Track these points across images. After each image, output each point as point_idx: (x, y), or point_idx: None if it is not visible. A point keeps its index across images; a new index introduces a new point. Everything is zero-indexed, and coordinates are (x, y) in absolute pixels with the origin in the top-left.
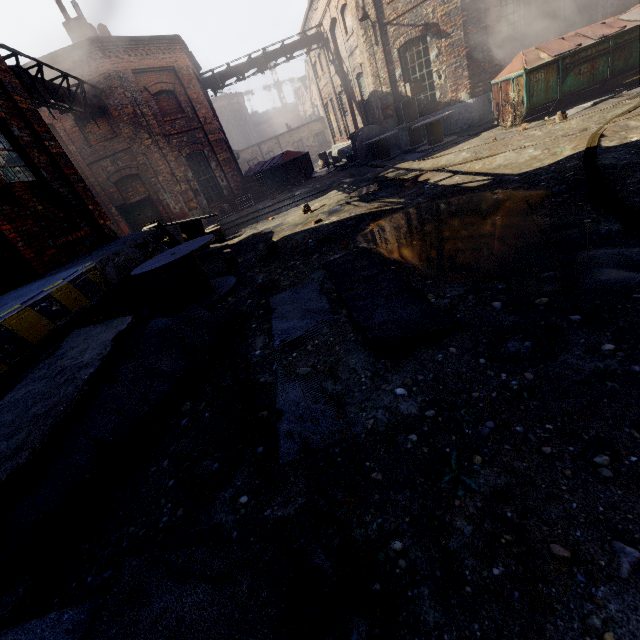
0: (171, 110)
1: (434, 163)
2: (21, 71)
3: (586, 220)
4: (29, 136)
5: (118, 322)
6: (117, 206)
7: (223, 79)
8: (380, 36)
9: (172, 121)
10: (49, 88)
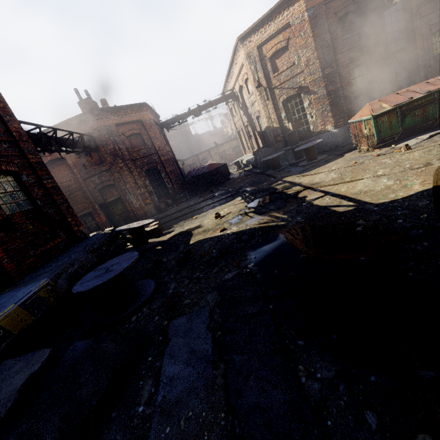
0: (138, 144)
1: (310, 180)
2: (42, 136)
3: None
4: (33, 179)
5: (37, 357)
6: (99, 204)
7: (173, 122)
8: (270, 95)
9: (138, 151)
10: (60, 142)
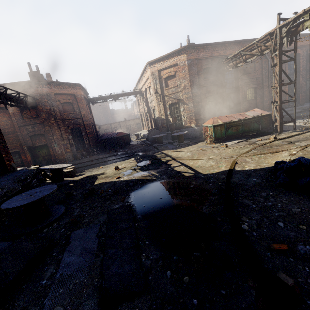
0: (69, 110)
1: (176, 154)
2: None
3: (218, 218)
4: None
5: None
6: (28, 146)
7: (97, 100)
8: (162, 99)
9: (68, 114)
10: (8, 97)
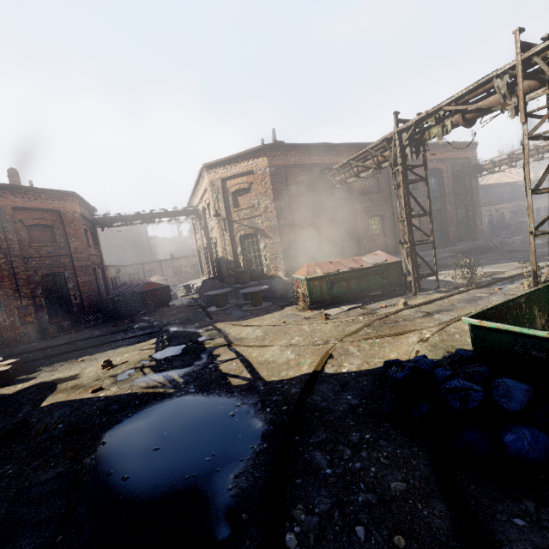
0: (43, 238)
1: (238, 332)
2: None
3: (245, 514)
4: None
5: None
6: None
7: (112, 221)
8: (228, 227)
9: (39, 247)
10: None
